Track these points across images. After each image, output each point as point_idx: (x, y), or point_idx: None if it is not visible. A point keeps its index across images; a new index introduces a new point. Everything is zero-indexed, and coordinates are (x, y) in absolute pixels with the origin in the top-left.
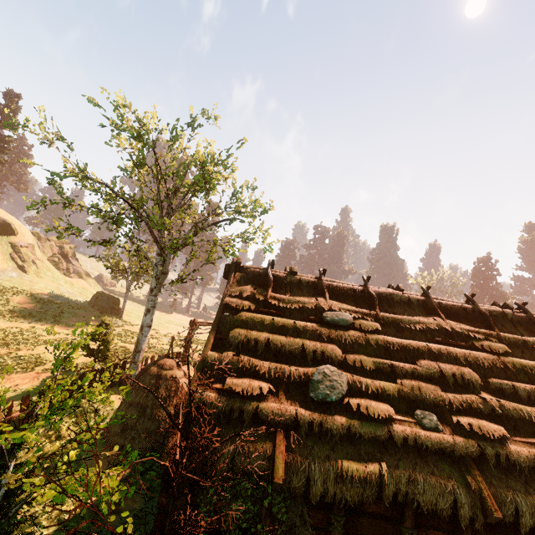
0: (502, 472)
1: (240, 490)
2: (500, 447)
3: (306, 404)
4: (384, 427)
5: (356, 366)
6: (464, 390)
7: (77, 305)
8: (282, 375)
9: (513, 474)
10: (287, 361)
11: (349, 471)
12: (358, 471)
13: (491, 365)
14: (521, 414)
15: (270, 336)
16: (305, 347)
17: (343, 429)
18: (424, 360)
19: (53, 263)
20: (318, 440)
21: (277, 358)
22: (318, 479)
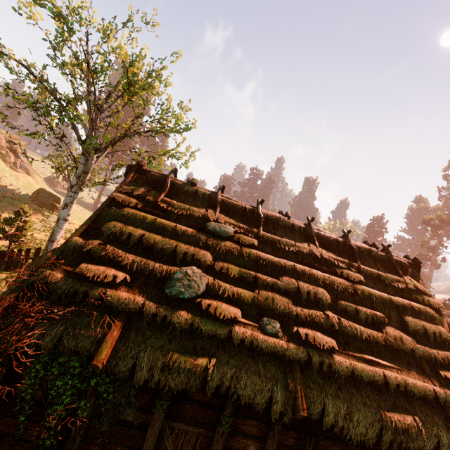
0: (322, 378)
1: (68, 368)
2: (326, 357)
3: (159, 298)
4: (226, 327)
5: (223, 273)
6: (314, 307)
7: (16, 196)
8: (144, 269)
9: (331, 380)
10: (157, 258)
11: (177, 361)
12: (185, 363)
13: (344, 290)
14: (355, 332)
15: (146, 233)
16: (178, 248)
17: (186, 324)
18: (287, 277)
19: (0, 155)
20: (159, 331)
21: (147, 254)
22: (144, 366)
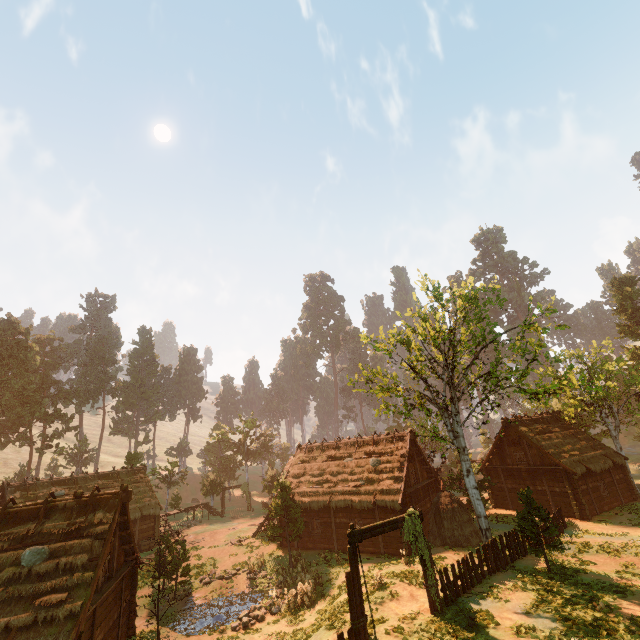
0: None
1: None
2: None
3: None
4: None
5: None
6: None
7: None
8: None
9: None
10: None
11: None
12: None
13: None
14: None
15: None
16: None
17: None
18: None
19: None
20: None
21: None
22: None
